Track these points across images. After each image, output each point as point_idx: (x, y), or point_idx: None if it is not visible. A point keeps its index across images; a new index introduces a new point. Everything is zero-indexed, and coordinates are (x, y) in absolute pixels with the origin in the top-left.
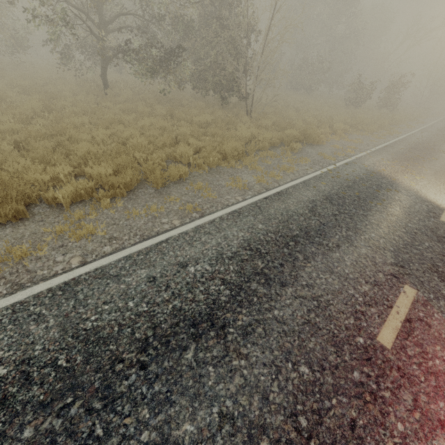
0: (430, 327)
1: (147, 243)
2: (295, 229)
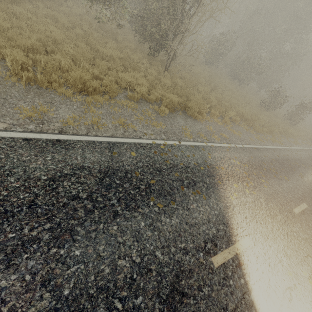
0: None
1: None
2: None
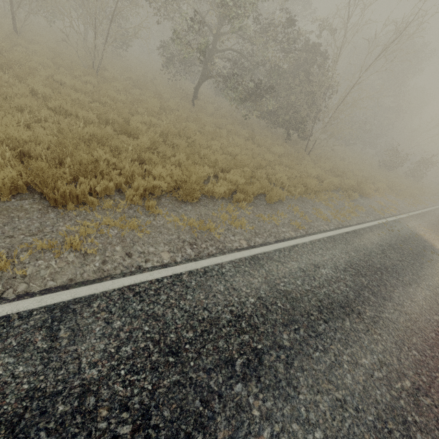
0: None
1: (285, 244)
2: (377, 263)
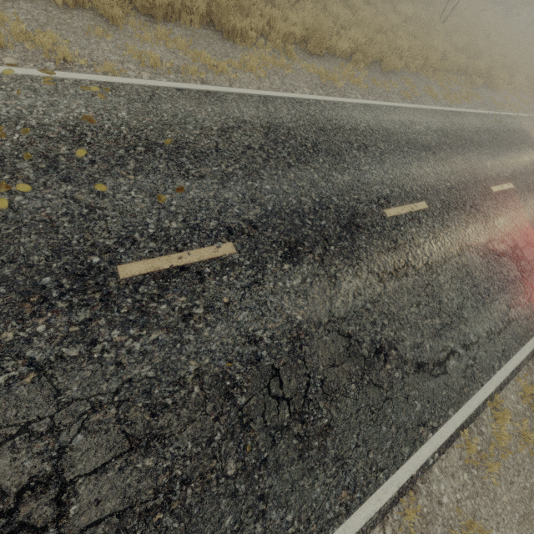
0: (512, 197)
1: (392, 104)
2: (466, 136)
